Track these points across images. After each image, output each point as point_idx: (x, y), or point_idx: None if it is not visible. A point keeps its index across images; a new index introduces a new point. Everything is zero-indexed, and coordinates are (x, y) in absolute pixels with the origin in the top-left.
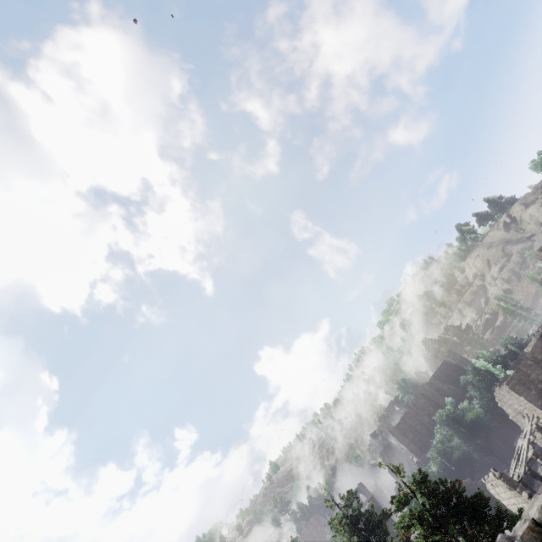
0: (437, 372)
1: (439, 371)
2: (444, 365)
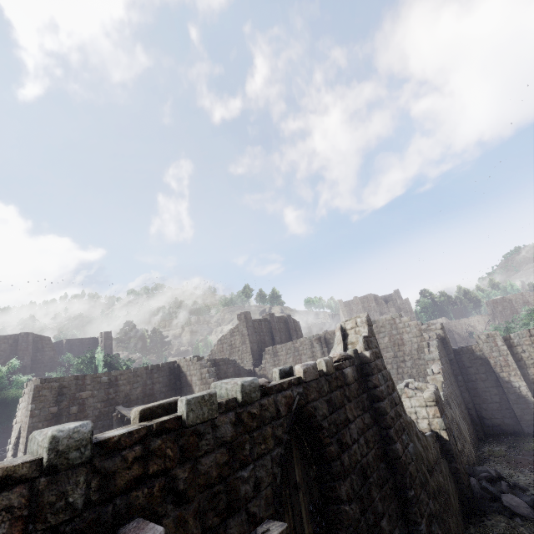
0: (78, 340)
1: (80, 341)
2: (92, 340)
